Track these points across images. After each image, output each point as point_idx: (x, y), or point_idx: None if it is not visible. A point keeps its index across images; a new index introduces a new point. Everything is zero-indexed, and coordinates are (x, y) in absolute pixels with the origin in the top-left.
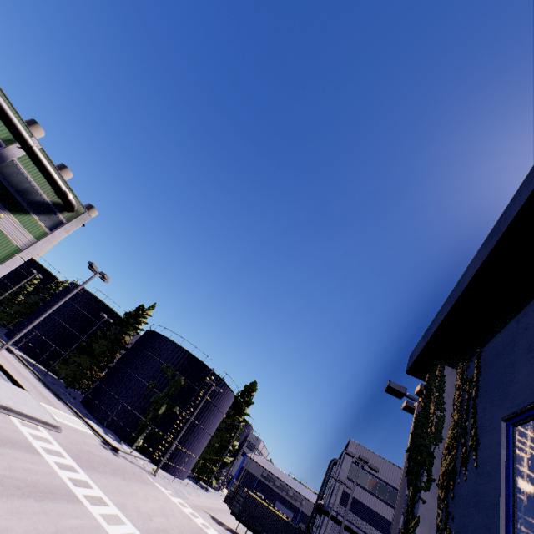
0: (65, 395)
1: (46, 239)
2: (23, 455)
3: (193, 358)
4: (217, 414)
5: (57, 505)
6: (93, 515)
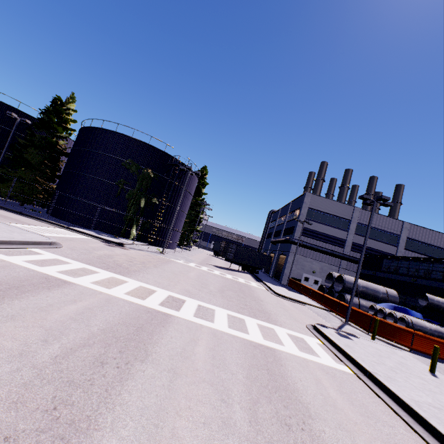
0: (28, 212)
1: None
2: (50, 298)
3: (153, 149)
4: (188, 197)
5: (164, 343)
6: (194, 322)
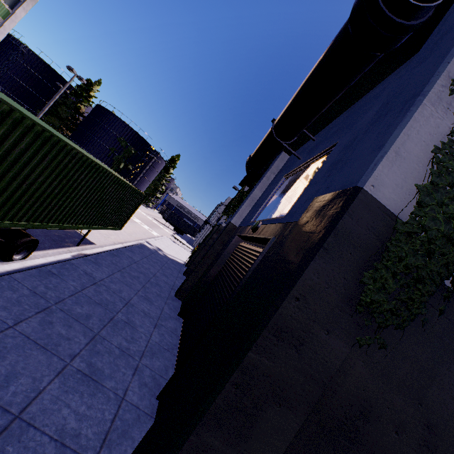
0: None
1: (11, 20)
2: None
3: (139, 136)
4: (154, 172)
5: None
6: None
